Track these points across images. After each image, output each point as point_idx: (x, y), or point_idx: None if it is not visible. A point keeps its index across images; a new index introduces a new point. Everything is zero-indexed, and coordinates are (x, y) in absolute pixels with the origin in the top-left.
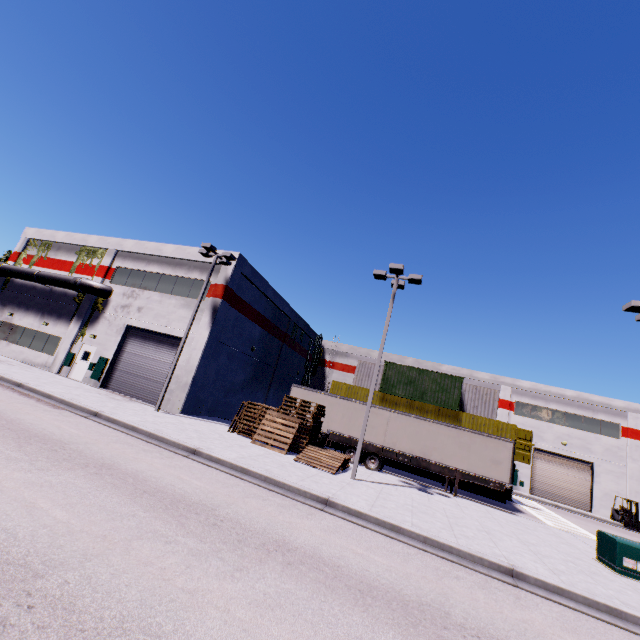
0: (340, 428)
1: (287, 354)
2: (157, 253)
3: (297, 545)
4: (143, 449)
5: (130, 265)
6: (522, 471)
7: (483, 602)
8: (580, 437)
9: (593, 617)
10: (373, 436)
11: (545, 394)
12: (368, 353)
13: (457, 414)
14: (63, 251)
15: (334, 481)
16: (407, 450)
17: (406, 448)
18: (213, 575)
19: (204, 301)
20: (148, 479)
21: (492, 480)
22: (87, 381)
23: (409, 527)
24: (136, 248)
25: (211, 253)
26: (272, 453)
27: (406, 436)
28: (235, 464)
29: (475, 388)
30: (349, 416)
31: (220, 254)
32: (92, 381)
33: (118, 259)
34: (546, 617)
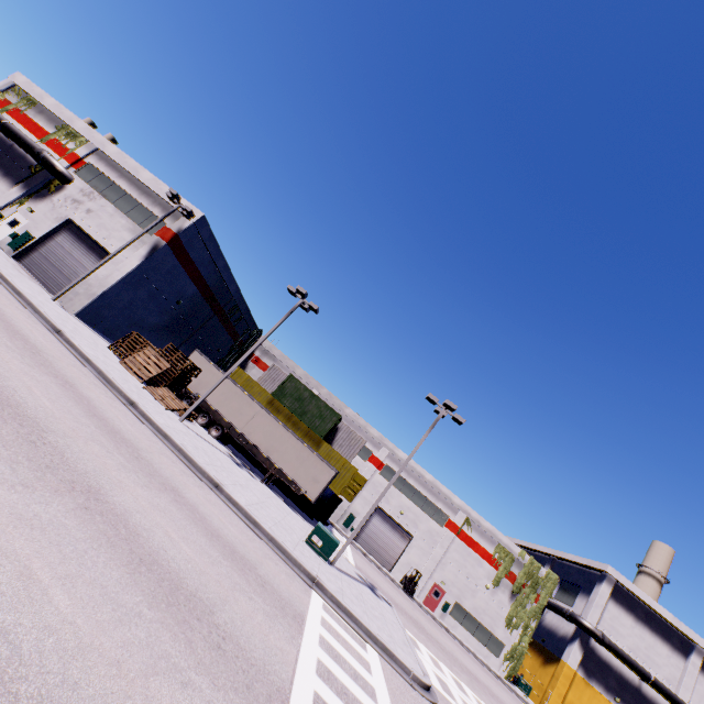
0: (215, 402)
1: (215, 327)
2: (133, 172)
3: (80, 390)
4: (17, 306)
5: (103, 168)
6: (359, 520)
7: (172, 469)
8: (416, 513)
9: (240, 518)
10: (237, 420)
11: (411, 469)
12: (294, 367)
13: (321, 441)
14: (44, 117)
15: (159, 409)
16: (257, 443)
17: (257, 441)
18: (11, 355)
19: (151, 236)
20: (6, 316)
21: (295, 482)
22: (2, 246)
23: (176, 440)
24: (117, 157)
25: (176, 200)
26: (129, 375)
27: (263, 432)
28: (84, 353)
29: (350, 431)
30: (228, 396)
31: (183, 206)
32: (7, 248)
33: (94, 156)
34: (205, 495)
